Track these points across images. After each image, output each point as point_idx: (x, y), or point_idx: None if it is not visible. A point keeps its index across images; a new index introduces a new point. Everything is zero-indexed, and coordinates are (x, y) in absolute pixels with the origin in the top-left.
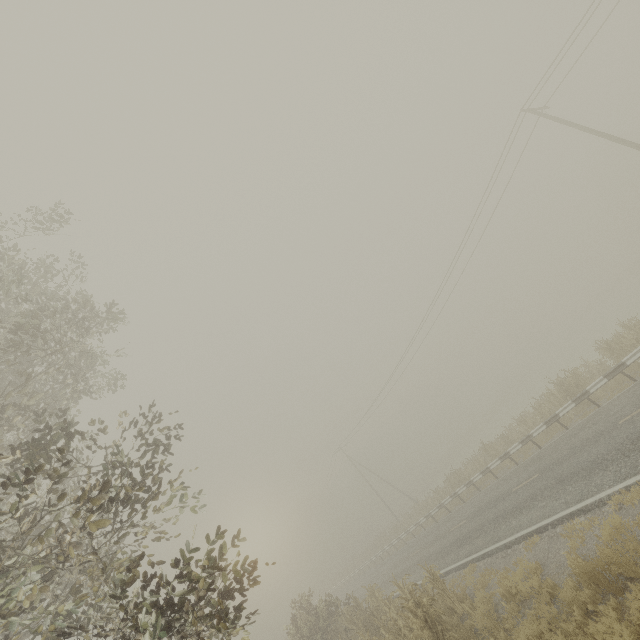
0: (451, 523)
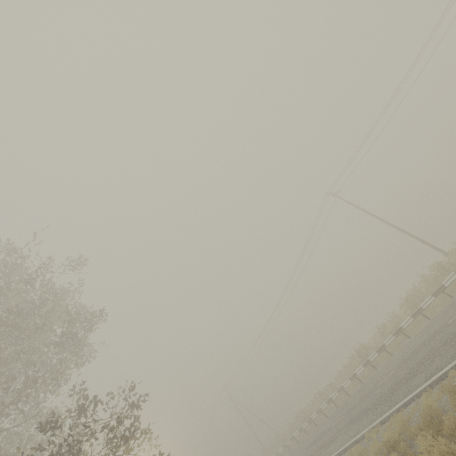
0: (298, 452)
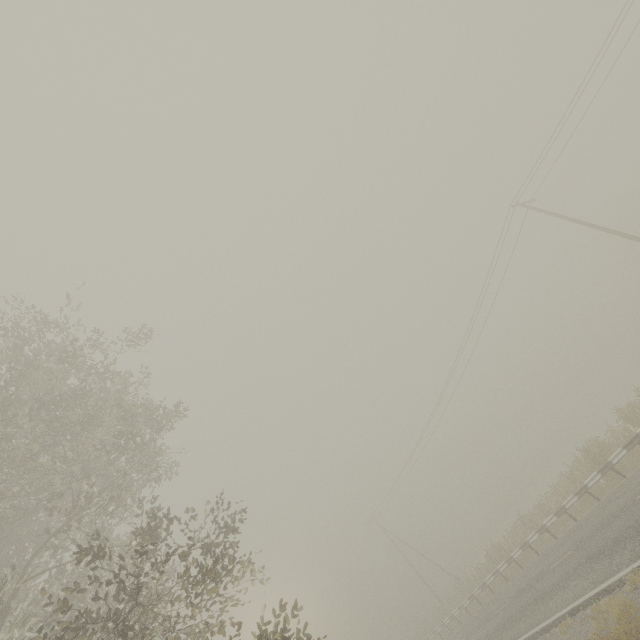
0: (495, 606)
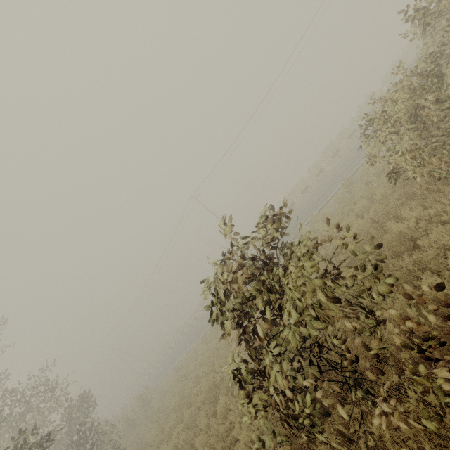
0: (162, 368)
